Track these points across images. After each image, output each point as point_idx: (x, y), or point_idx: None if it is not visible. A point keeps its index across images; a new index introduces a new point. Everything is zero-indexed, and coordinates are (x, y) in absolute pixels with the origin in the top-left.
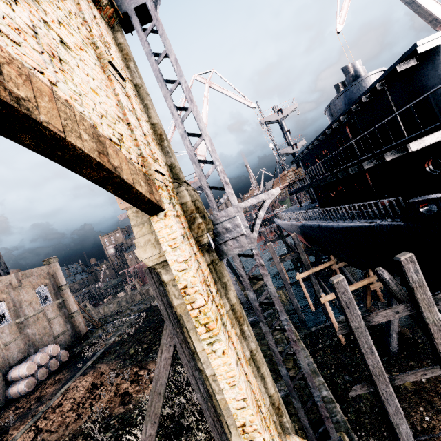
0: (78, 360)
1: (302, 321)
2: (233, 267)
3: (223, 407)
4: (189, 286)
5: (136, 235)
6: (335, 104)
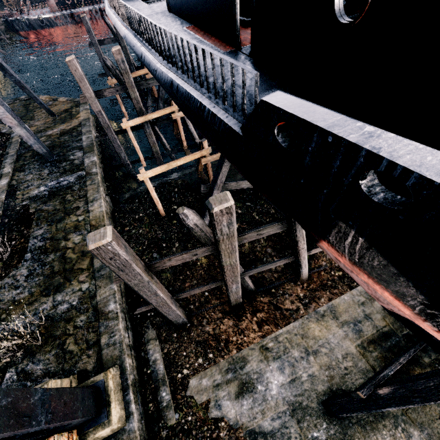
0: None
1: (133, 176)
2: (22, 84)
3: None
4: None
5: None
6: None
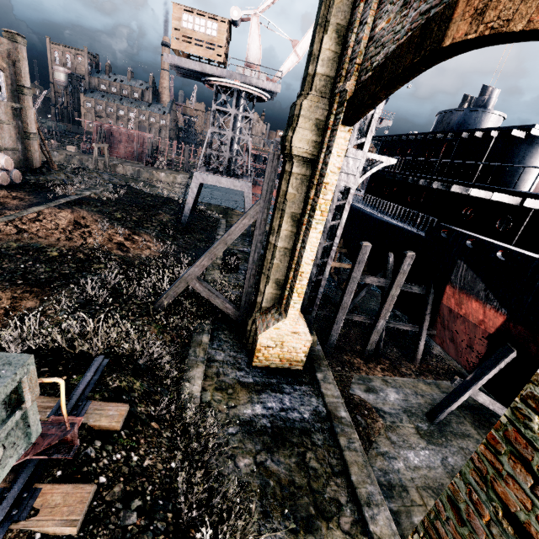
0: (39, 191)
1: None
2: None
3: (274, 268)
4: (329, 184)
5: (300, 124)
6: (452, 115)
